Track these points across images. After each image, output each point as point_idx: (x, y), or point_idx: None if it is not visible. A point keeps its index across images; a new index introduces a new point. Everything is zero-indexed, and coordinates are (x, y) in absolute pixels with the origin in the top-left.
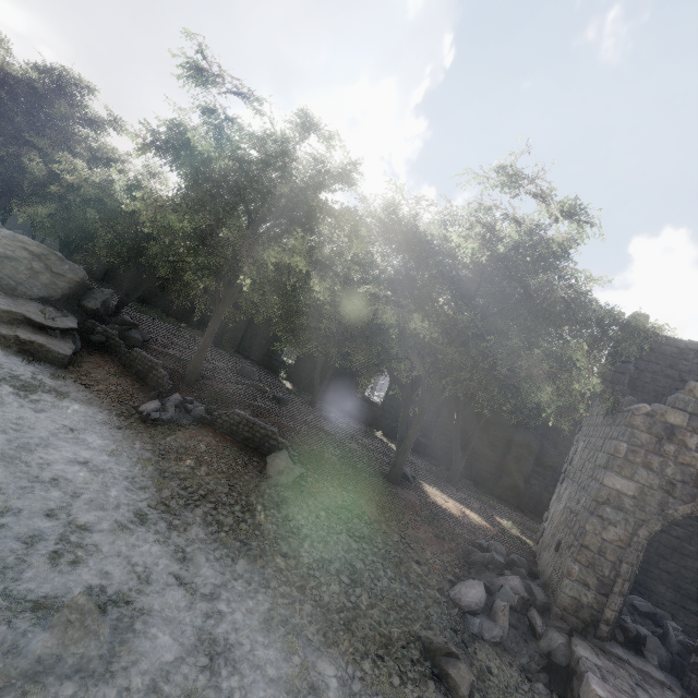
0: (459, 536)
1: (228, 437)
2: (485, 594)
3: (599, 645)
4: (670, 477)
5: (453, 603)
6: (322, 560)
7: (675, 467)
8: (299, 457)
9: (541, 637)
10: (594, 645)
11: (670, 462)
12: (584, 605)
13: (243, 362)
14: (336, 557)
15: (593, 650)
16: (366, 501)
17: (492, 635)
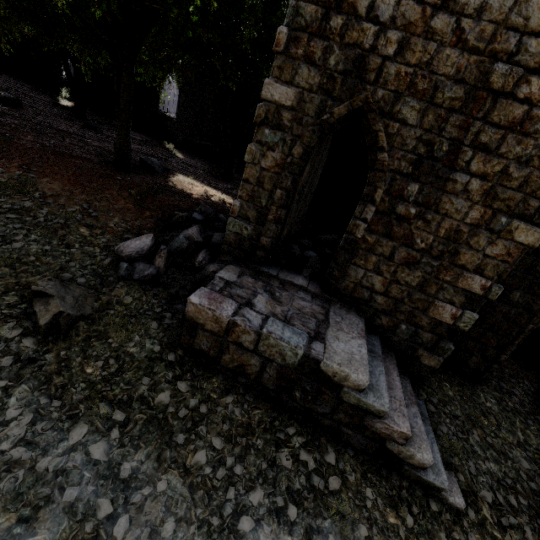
0: (175, 206)
1: None
2: (151, 244)
3: (255, 268)
4: (332, 69)
5: (115, 256)
6: None
7: (339, 52)
8: None
9: (200, 270)
10: (250, 269)
11: (334, 46)
12: (245, 238)
13: (2, 78)
14: None
15: (242, 272)
16: (52, 179)
17: (143, 275)
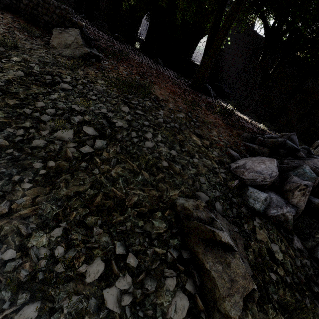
0: (249, 128)
1: (32, 23)
2: (277, 171)
3: None
4: None
5: (232, 175)
6: (68, 110)
7: None
8: (103, 50)
9: None
10: None
11: None
12: None
13: None
14: (92, 112)
15: None
16: (160, 87)
17: (279, 213)
